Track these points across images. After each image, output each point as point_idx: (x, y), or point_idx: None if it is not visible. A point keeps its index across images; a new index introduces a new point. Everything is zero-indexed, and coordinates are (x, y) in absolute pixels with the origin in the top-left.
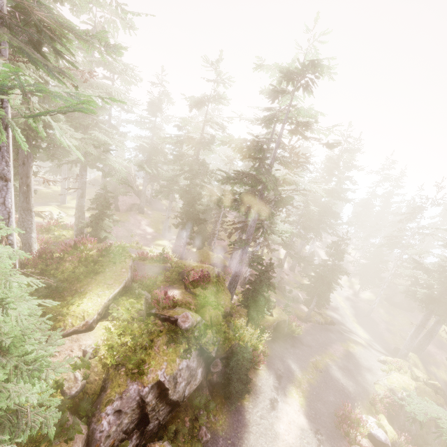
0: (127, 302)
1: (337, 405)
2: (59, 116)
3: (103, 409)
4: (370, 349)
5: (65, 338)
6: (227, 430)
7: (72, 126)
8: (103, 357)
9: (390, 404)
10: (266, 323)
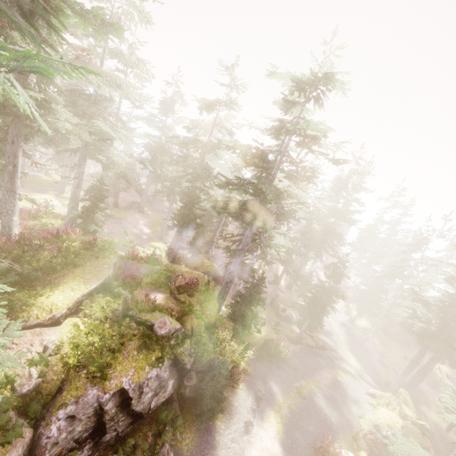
0: (103, 299)
1: (317, 436)
2: (57, 99)
3: (55, 413)
4: (360, 380)
5: (27, 330)
6: (193, 451)
7: (75, 114)
8: (65, 355)
9: (373, 441)
10: (253, 339)
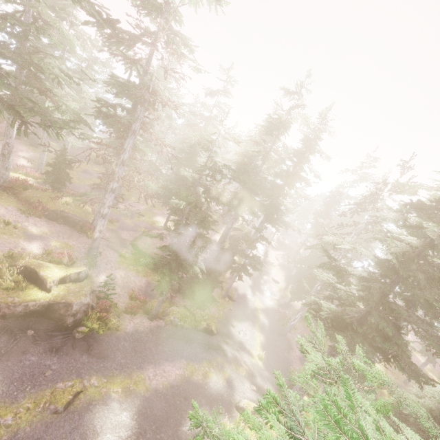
0: None
1: None
2: None
3: None
4: (243, 383)
5: None
6: None
7: None
8: None
9: None
10: (12, 297)
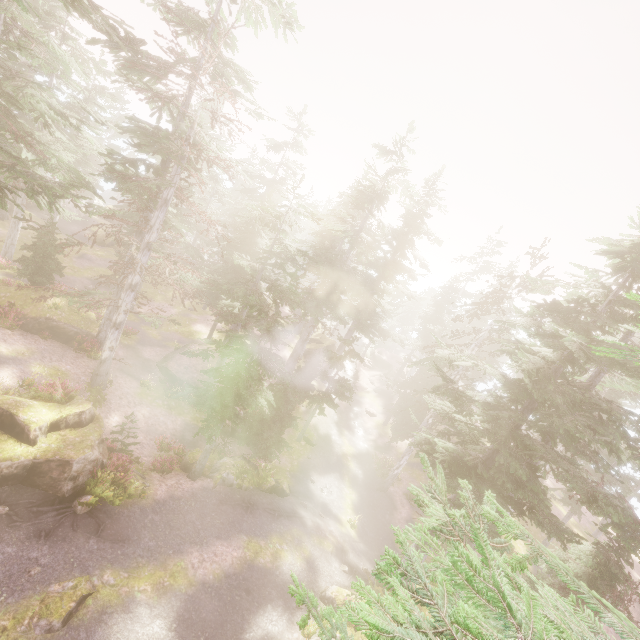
0: None
1: None
2: None
3: None
4: (330, 562)
5: None
6: None
7: None
8: None
9: None
10: None
